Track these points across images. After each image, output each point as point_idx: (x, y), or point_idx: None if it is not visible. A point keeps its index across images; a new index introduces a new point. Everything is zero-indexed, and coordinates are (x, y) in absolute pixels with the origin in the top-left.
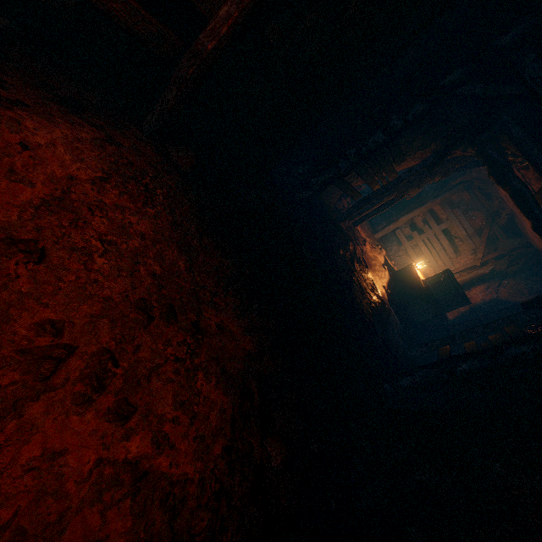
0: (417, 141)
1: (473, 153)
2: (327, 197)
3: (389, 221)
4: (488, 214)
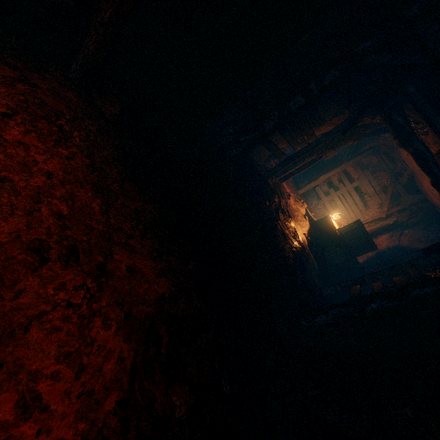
0: (334, 108)
1: (381, 120)
2: (257, 157)
3: (310, 180)
4: (392, 174)
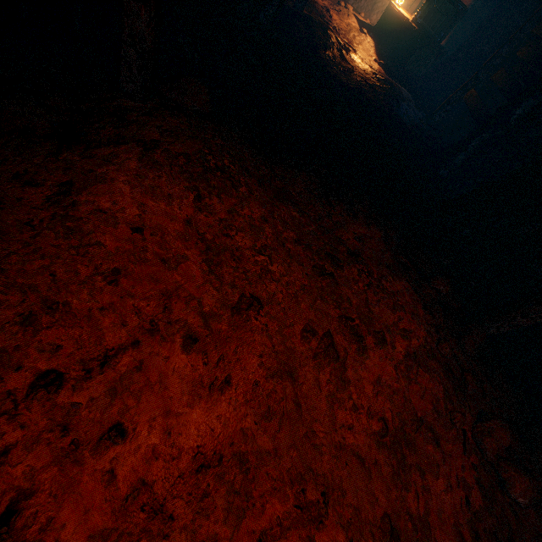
0: None
1: None
2: None
3: None
4: None
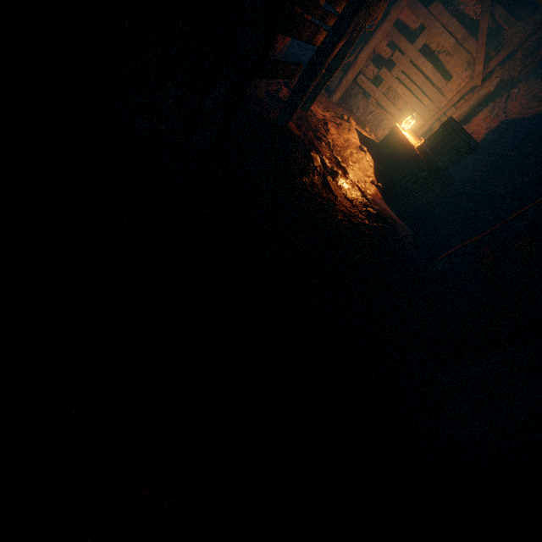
0: None
1: None
2: (249, 89)
3: (343, 66)
4: None
